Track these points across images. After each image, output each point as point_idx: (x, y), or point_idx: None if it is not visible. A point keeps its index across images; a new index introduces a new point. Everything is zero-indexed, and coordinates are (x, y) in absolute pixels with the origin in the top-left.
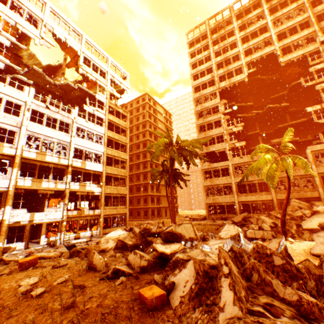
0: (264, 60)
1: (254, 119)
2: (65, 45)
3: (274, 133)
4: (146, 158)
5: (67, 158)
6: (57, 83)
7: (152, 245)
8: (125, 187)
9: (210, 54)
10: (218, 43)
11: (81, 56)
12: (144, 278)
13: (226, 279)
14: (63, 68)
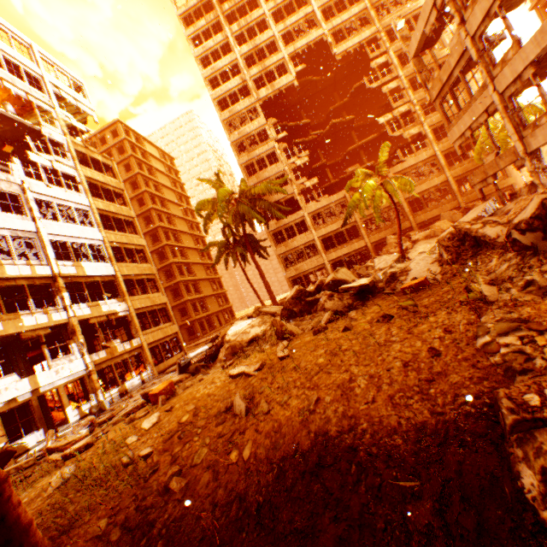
0: (311, 51)
1: (316, 144)
2: None
3: (343, 161)
4: (159, 242)
5: (44, 263)
6: None
7: (340, 288)
8: (160, 292)
9: (228, 41)
10: (234, 20)
11: None
12: (370, 302)
13: (484, 228)
14: None
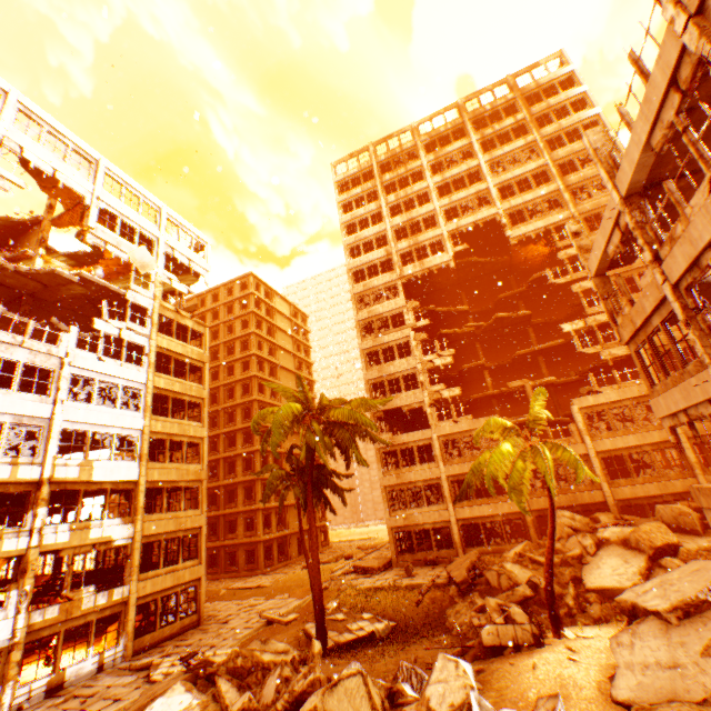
0: (480, 229)
1: (473, 336)
2: (53, 181)
3: (512, 364)
4: (250, 419)
5: (38, 460)
6: (25, 267)
7: None
8: (199, 507)
9: (381, 210)
10: (395, 189)
11: (92, 207)
12: None
13: None
14: (44, 226)
